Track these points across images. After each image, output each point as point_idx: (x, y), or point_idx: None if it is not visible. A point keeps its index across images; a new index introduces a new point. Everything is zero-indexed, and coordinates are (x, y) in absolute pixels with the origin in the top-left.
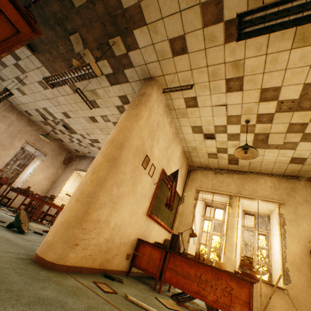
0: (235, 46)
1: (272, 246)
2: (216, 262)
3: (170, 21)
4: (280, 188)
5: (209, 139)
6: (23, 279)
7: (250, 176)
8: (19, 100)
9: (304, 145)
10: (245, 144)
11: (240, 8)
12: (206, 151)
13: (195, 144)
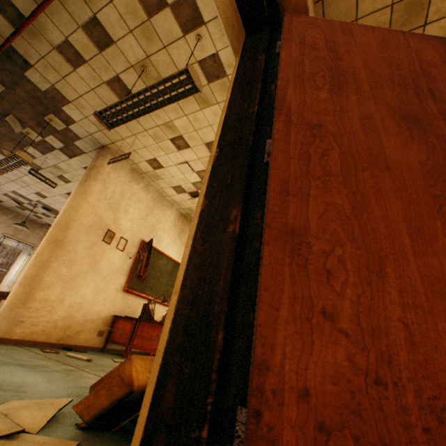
0: (156, 111)
1: None
2: None
3: (89, 97)
4: None
5: (194, 198)
6: None
7: None
8: None
9: None
10: None
11: (139, 83)
12: None
13: (188, 205)
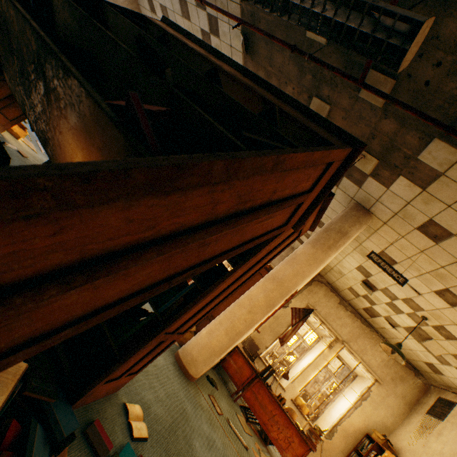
0: None
1: (338, 401)
2: (291, 408)
3: (455, 216)
4: (391, 368)
5: (367, 290)
6: (191, 407)
7: (372, 334)
8: None
9: (455, 371)
10: (400, 343)
11: None
12: (352, 285)
13: (346, 272)
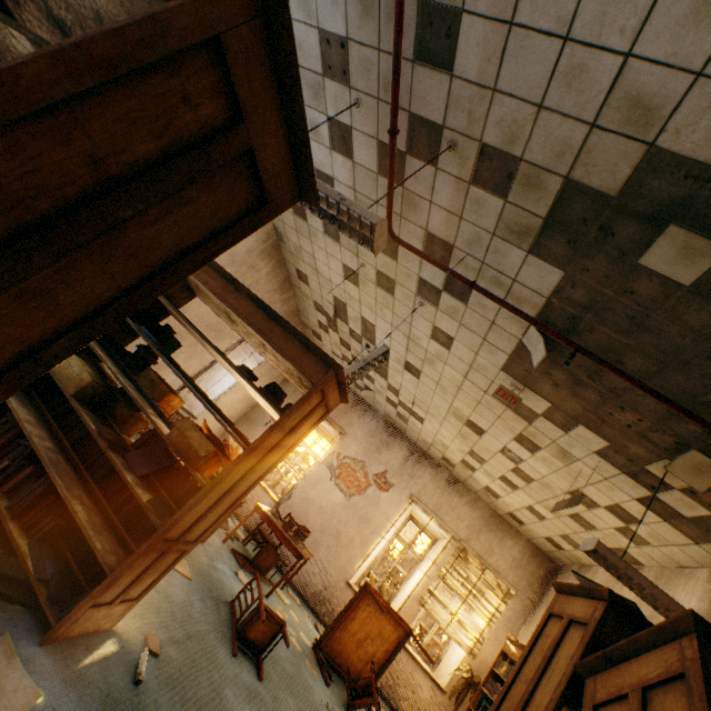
0: None
1: None
2: None
3: None
4: None
5: None
6: None
7: None
8: (317, 263)
9: None
10: None
11: None
12: None
13: None
